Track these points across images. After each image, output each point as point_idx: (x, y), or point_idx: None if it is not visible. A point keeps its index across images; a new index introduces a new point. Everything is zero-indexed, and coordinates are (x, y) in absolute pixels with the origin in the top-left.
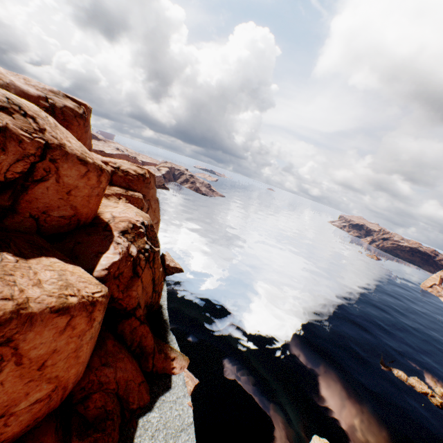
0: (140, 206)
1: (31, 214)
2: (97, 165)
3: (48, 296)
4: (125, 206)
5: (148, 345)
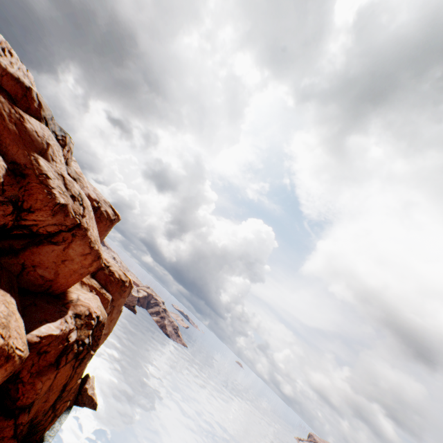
0: (104, 307)
1: (24, 262)
2: (99, 252)
3: None
4: (93, 296)
5: None
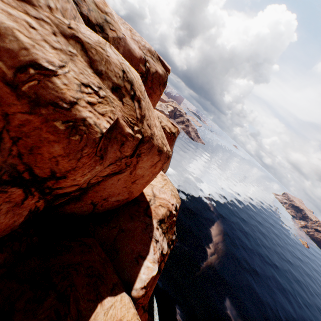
0: None
1: (92, 201)
2: (168, 152)
3: None
4: (163, 179)
5: None
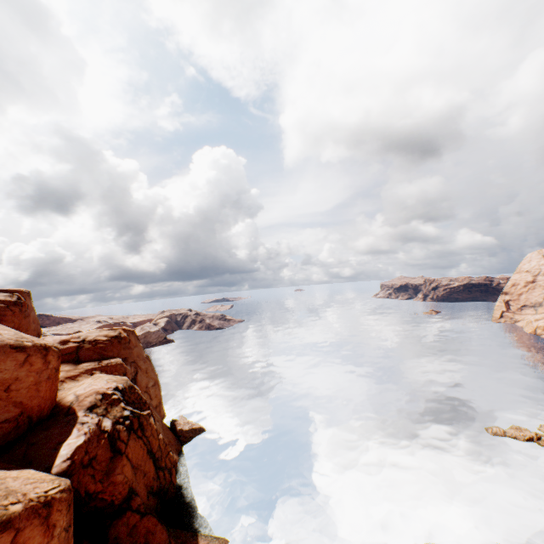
0: (122, 372)
1: None
2: (40, 345)
3: None
4: (93, 378)
5: (159, 542)
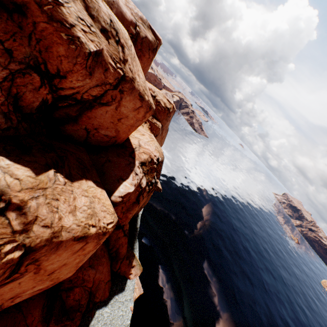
0: (156, 134)
1: (86, 127)
2: (149, 103)
3: (76, 225)
4: (150, 137)
5: (122, 252)
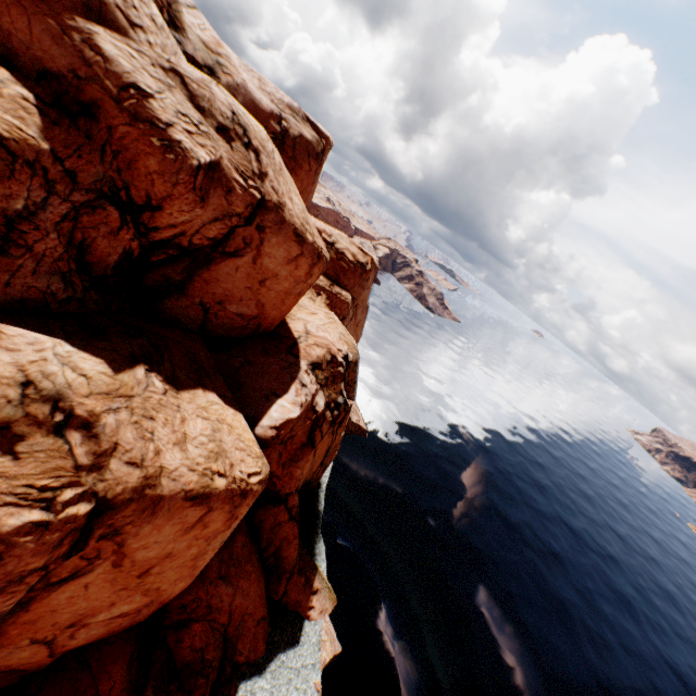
0: (343, 314)
1: (202, 301)
2: (317, 247)
3: (188, 469)
4: (327, 317)
5: (288, 556)
